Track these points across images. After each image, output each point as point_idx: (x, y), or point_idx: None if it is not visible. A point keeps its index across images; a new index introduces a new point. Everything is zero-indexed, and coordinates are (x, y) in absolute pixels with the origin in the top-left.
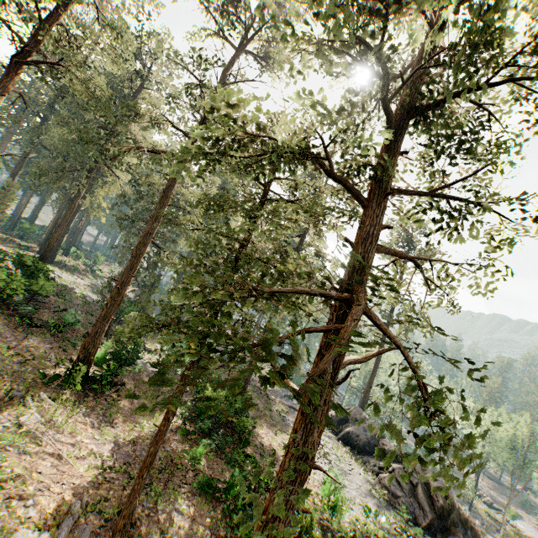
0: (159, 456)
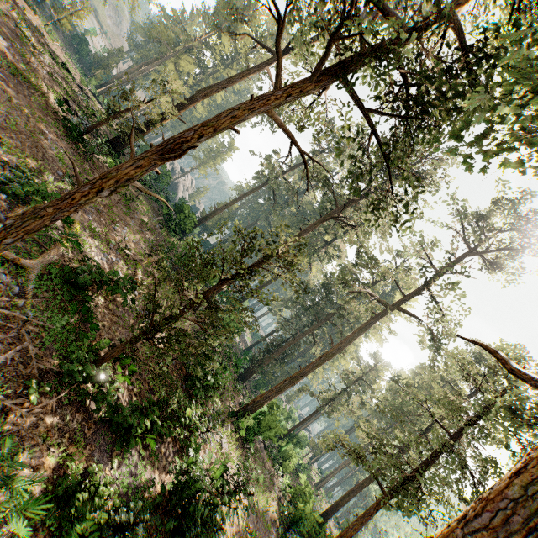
0: None
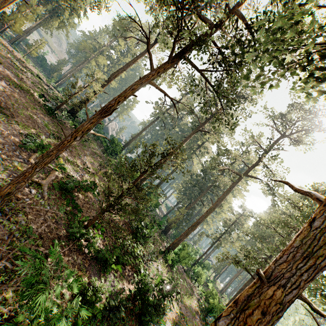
0: (194, 322)
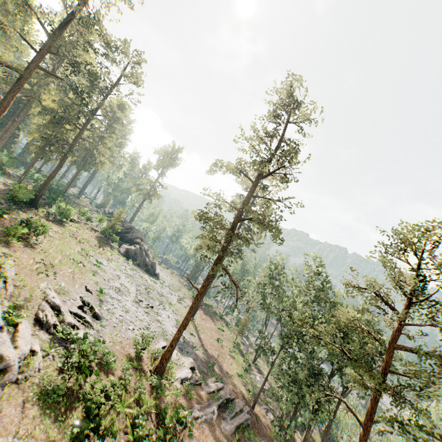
0: None
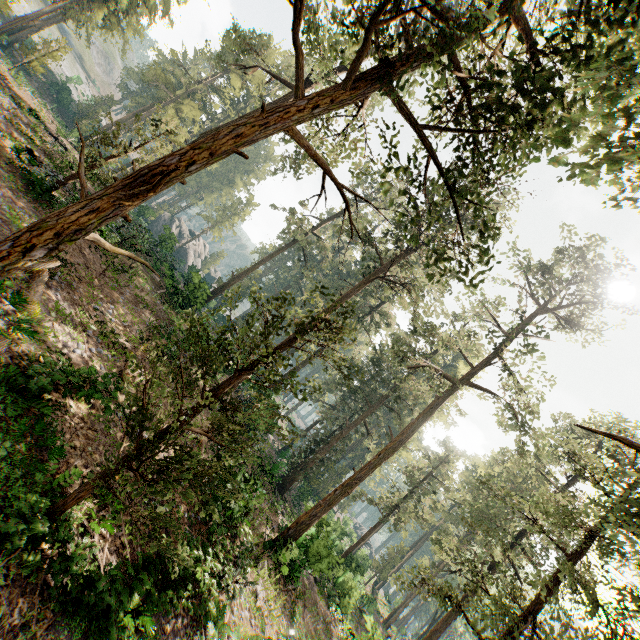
0: None
